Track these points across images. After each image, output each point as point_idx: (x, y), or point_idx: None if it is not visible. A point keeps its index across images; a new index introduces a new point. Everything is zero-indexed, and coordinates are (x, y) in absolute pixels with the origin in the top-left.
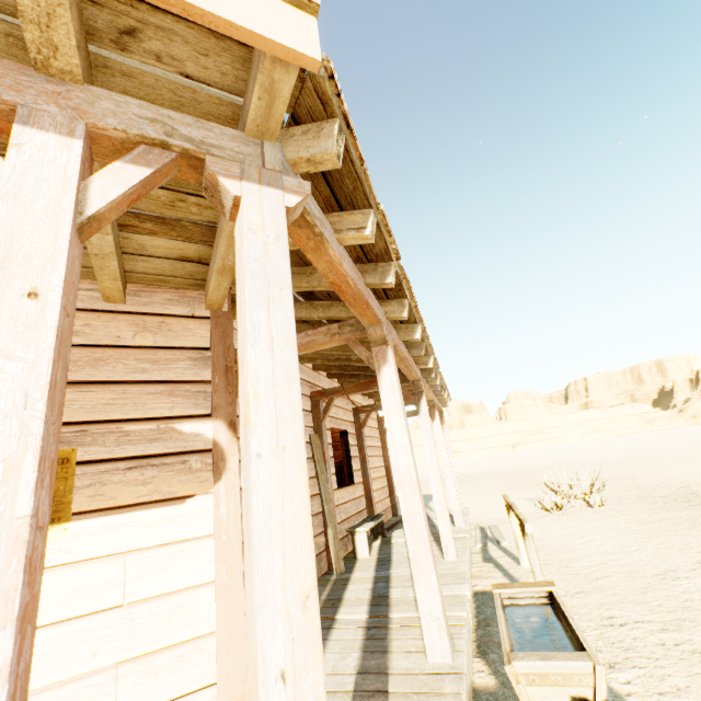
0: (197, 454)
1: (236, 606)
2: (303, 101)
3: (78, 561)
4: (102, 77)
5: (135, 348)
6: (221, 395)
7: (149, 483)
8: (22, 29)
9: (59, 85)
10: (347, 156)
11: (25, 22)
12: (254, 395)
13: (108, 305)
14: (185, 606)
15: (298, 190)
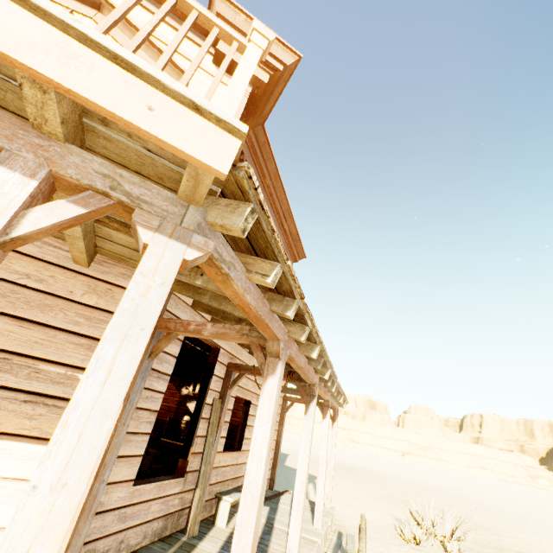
0: None
1: None
2: (229, 186)
3: None
4: (91, 136)
5: (79, 304)
6: None
7: (35, 419)
8: (25, 105)
9: (45, 140)
10: (260, 226)
11: (28, 102)
12: (63, 424)
13: (76, 265)
14: None
15: (202, 247)
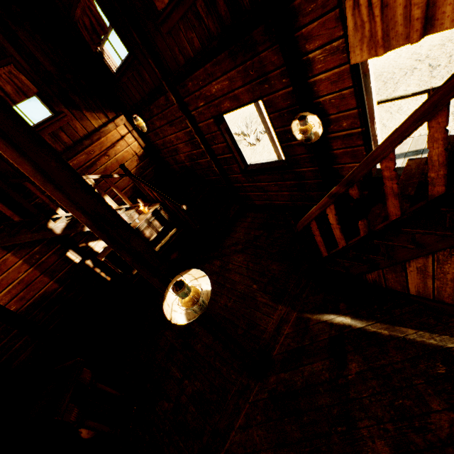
0: None
1: None
2: None
3: None
4: None
5: None
6: None
7: None
8: None
9: None
10: None
11: None
12: None
13: None
14: None
15: None
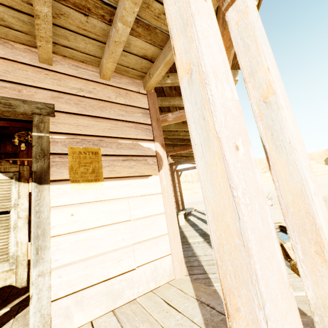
0: (150, 157)
1: (174, 223)
2: None
3: (109, 199)
4: None
5: (117, 104)
6: (157, 131)
7: (133, 168)
8: None
9: None
10: None
11: None
12: (274, 82)
13: (102, 80)
14: (155, 222)
15: None
